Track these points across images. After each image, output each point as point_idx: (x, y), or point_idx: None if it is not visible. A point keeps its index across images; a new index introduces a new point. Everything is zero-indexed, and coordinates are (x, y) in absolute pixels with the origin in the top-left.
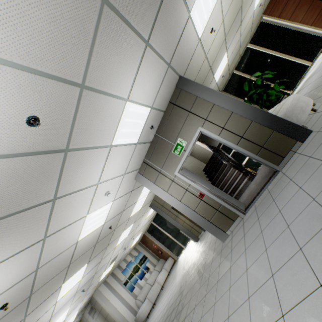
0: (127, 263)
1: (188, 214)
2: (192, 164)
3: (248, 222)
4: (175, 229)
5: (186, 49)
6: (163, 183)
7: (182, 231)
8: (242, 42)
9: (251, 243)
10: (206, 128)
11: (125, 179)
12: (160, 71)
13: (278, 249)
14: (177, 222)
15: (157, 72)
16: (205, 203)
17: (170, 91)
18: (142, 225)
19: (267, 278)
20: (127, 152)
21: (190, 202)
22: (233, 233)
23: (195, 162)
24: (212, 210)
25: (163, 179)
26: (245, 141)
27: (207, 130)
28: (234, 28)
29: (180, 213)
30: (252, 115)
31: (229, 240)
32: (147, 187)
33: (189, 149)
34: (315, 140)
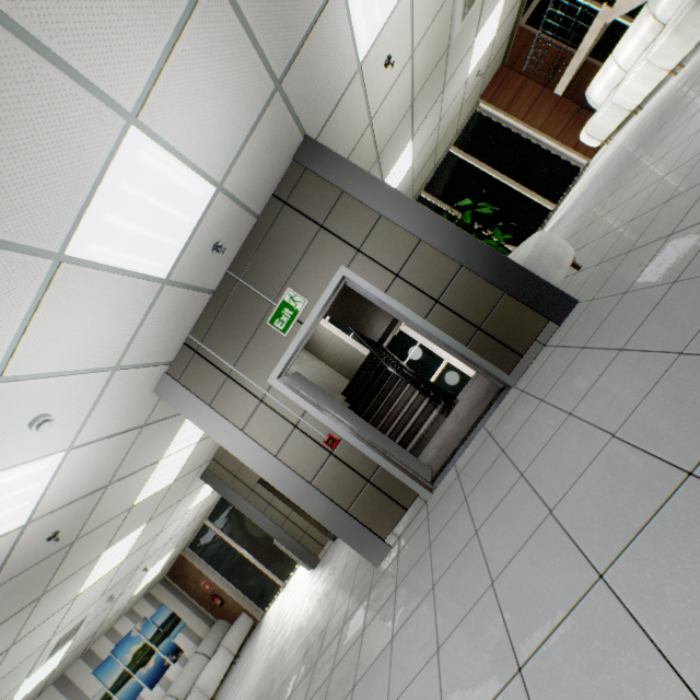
0: (115, 641)
1: (293, 492)
2: (321, 377)
3: (441, 509)
4: (264, 539)
5: (328, 70)
6: (234, 407)
7: (281, 543)
8: (441, 135)
9: (450, 566)
10: (357, 270)
11: (117, 385)
12: (251, 86)
13: (531, 581)
14: (270, 519)
15: (241, 83)
16: (340, 461)
17: (278, 165)
18: (176, 530)
19: (503, 682)
20: (127, 297)
21: (303, 458)
22: (402, 541)
23: (327, 373)
24: (356, 480)
25: (235, 394)
26: (443, 310)
27: (359, 275)
28: (430, 92)
29: (280, 494)
30: (462, 252)
31: (392, 559)
32: (189, 415)
33: (312, 320)
34: (589, 314)
